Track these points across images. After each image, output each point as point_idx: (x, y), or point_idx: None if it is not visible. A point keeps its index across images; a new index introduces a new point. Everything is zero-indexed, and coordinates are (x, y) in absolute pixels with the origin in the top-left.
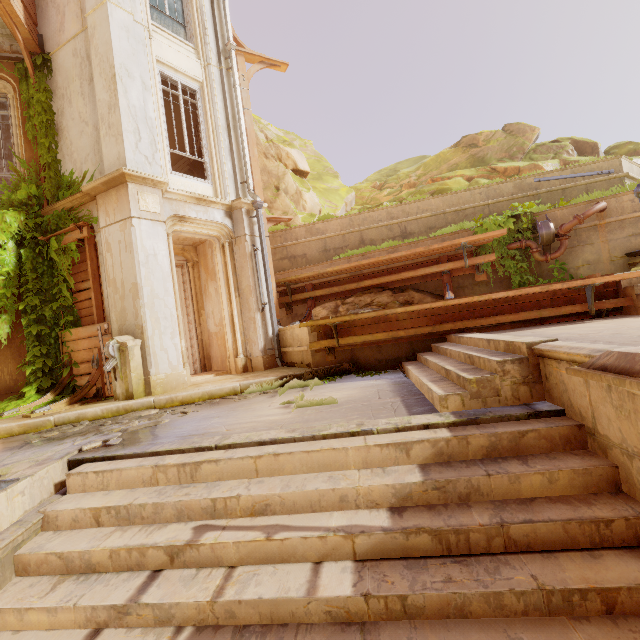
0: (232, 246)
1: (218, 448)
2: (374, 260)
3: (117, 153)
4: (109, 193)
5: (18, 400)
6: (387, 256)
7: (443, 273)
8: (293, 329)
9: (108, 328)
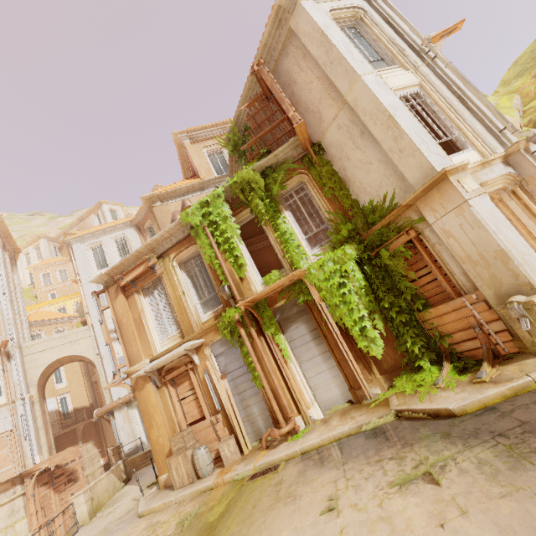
0: (523, 188)
1: None
2: None
3: (418, 164)
4: (428, 195)
5: (423, 372)
6: None
7: None
8: None
9: (476, 297)
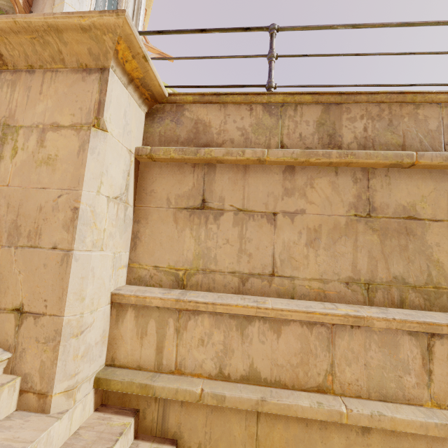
0: None
1: None
2: None
3: None
4: None
5: None
6: None
7: None
8: None
9: None
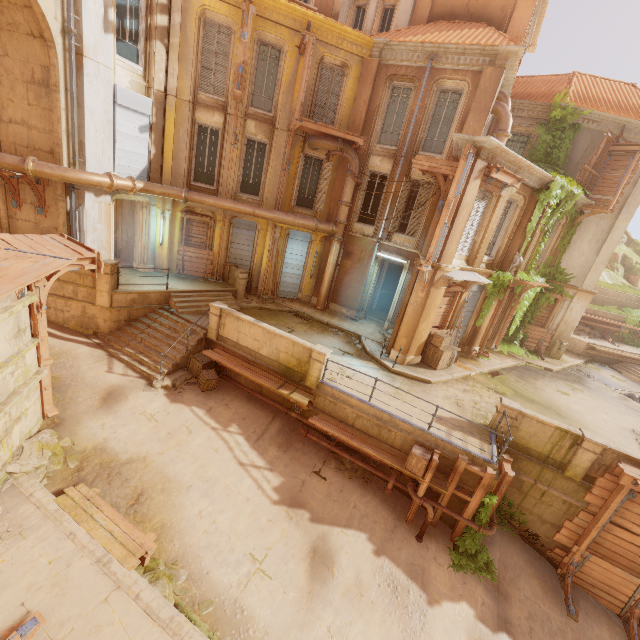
0: None
1: (633, 392)
2: (598, 319)
3: (593, 280)
4: (584, 293)
5: (518, 348)
6: (603, 320)
7: (608, 328)
8: (572, 338)
9: (552, 333)
